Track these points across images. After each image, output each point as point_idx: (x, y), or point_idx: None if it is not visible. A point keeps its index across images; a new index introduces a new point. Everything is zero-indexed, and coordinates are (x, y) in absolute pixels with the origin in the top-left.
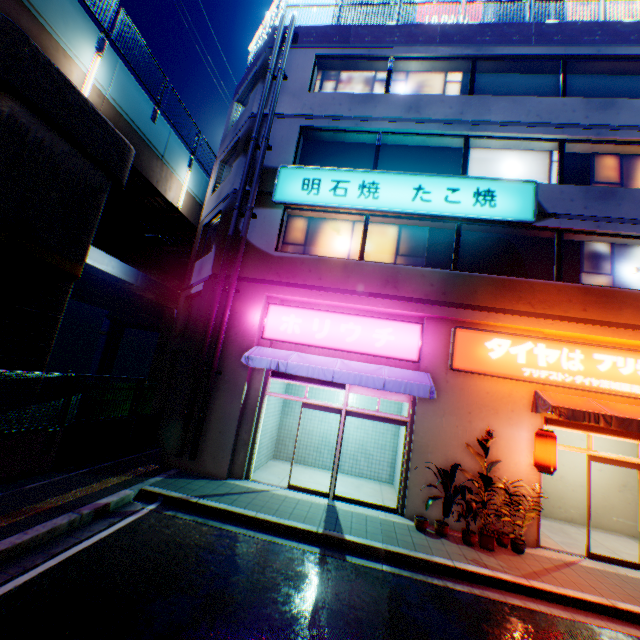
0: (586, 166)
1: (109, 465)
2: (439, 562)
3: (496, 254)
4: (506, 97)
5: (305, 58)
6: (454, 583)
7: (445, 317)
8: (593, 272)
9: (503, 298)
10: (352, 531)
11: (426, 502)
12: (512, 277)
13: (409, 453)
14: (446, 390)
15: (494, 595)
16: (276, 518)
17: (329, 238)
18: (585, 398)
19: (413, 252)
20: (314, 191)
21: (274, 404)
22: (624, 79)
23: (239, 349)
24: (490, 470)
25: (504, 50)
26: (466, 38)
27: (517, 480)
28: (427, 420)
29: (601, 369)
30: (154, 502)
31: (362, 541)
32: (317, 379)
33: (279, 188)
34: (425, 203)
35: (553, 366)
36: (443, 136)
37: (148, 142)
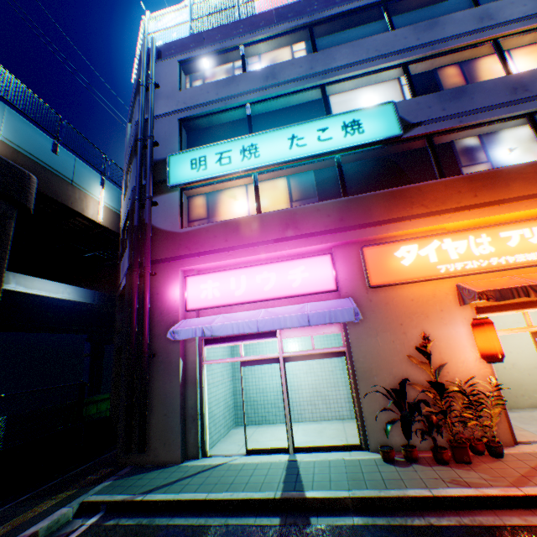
0: (433, 80)
1: (55, 483)
2: (415, 496)
3: (379, 174)
4: (345, 45)
5: (170, 67)
6: (438, 517)
7: (350, 241)
8: (471, 163)
9: (397, 208)
10: (314, 485)
11: (385, 429)
12: (399, 187)
13: (355, 382)
14: (372, 309)
15: (488, 520)
16: (229, 494)
17: (228, 204)
18: (507, 277)
19: (305, 194)
20: (202, 167)
21: (220, 372)
22: (439, 5)
23: (167, 327)
24: (440, 376)
25: (332, 11)
26: (298, 12)
27: (470, 378)
28: (363, 344)
29: (512, 245)
30: (97, 513)
31: (325, 495)
32: (248, 335)
33: (171, 174)
34: (302, 148)
35: (465, 256)
36: (302, 91)
37: (54, 171)
